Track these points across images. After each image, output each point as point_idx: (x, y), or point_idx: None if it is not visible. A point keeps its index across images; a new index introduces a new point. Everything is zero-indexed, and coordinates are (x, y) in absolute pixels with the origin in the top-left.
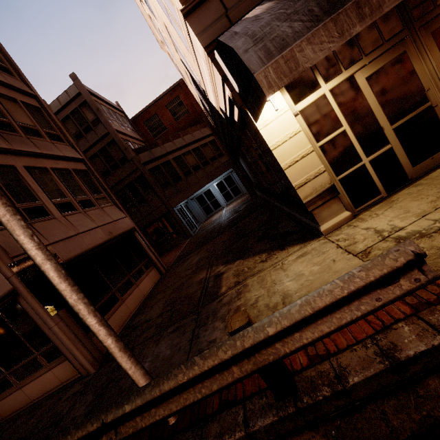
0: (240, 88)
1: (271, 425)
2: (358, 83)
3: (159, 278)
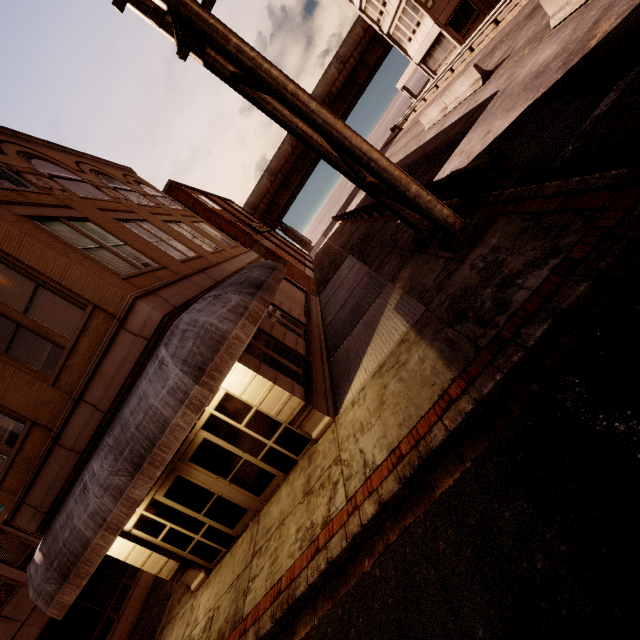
0: None
1: None
2: (160, 500)
3: None
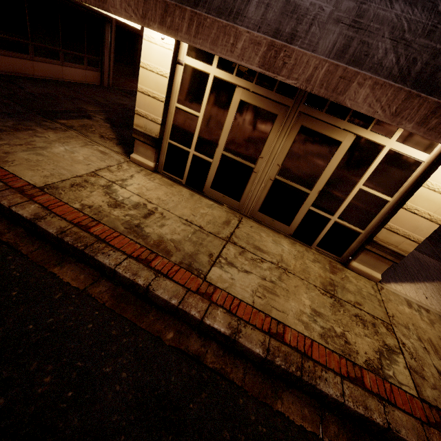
0: None
1: None
2: (234, 97)
3: (96, 83)
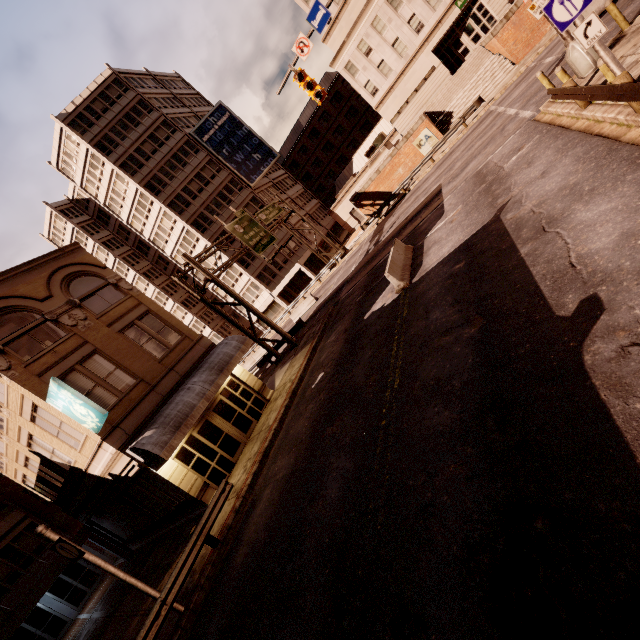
0: (146, 460)
1: (217, 555)
2: (195, 436)
3: None
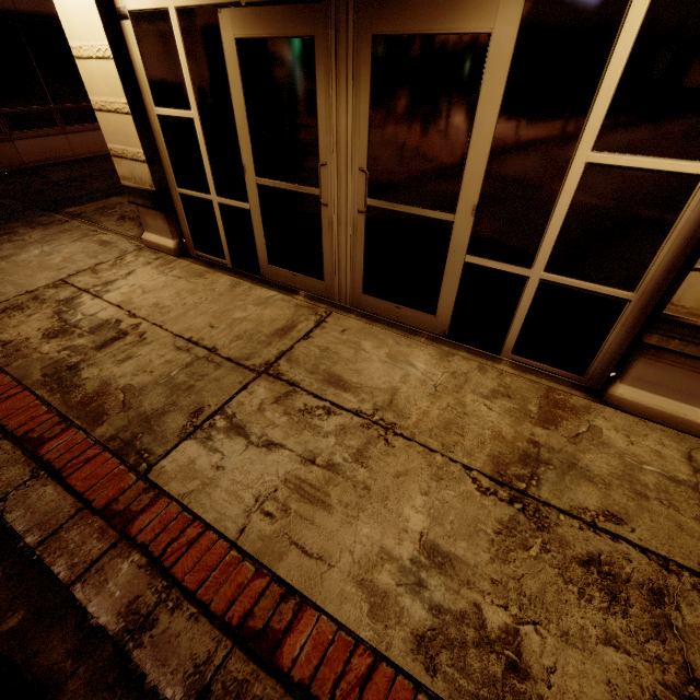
0: None
1: None
2: (223, 39)
3: None
